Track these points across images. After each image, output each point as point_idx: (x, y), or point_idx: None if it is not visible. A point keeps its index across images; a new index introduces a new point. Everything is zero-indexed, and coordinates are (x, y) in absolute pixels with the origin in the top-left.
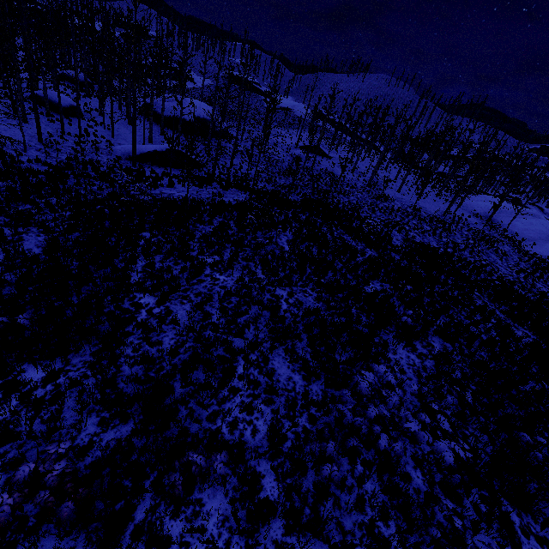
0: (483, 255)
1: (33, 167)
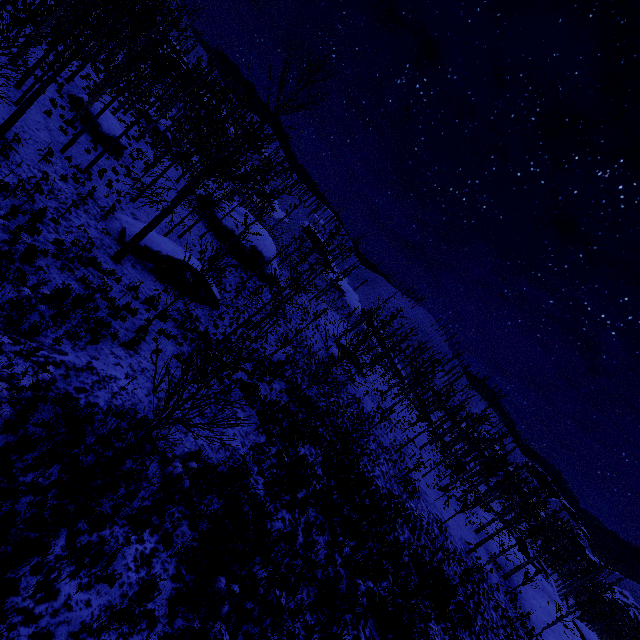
0: None
1: None
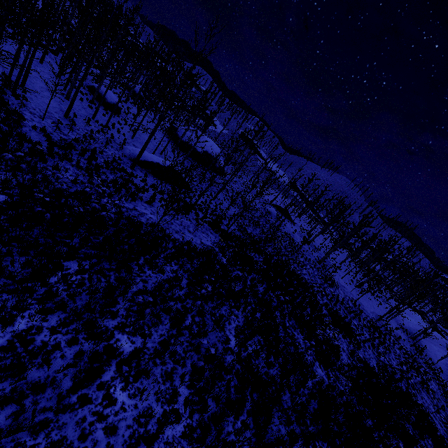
0: (417, 393)
1: (32, 134)
